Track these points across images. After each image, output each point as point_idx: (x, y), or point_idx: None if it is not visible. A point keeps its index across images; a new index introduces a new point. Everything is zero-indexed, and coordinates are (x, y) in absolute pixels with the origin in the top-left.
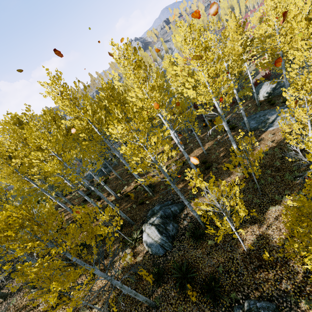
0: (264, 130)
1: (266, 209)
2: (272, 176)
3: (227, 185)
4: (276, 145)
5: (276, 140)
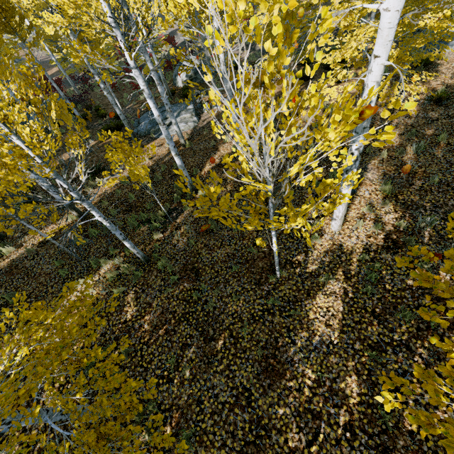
0: (155, 138)
1: (69, 288)
2: (116, 221)
3: (39, 243)
4: (152, 165)
5: (158, 155)
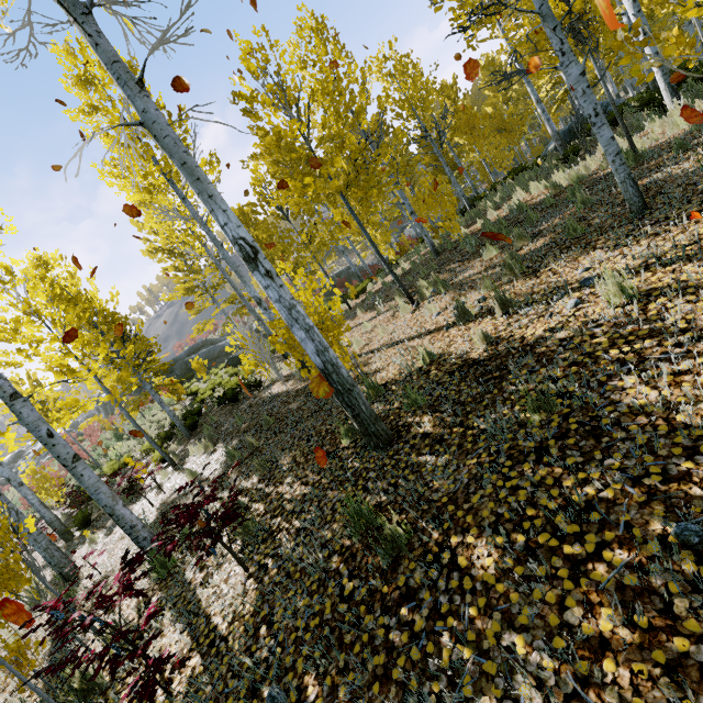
0: None
1: None
2: None
3: None
4: None
5: None
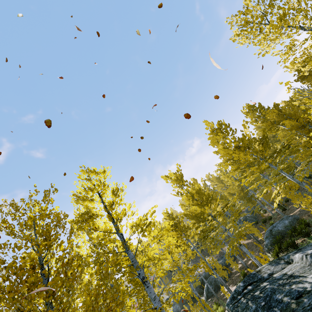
0: None
1: None
2: None
3: None
4: None
5: None
